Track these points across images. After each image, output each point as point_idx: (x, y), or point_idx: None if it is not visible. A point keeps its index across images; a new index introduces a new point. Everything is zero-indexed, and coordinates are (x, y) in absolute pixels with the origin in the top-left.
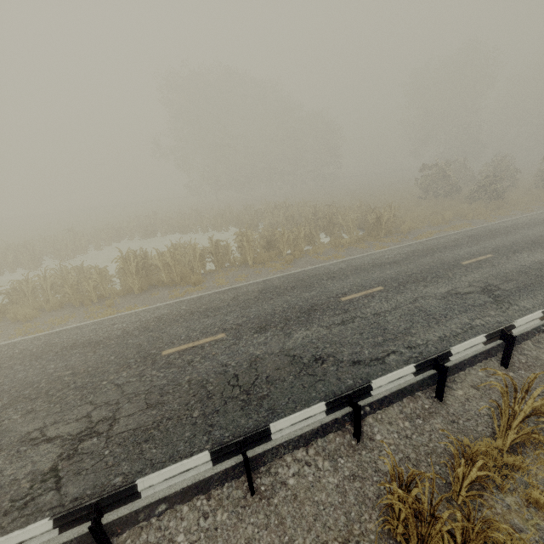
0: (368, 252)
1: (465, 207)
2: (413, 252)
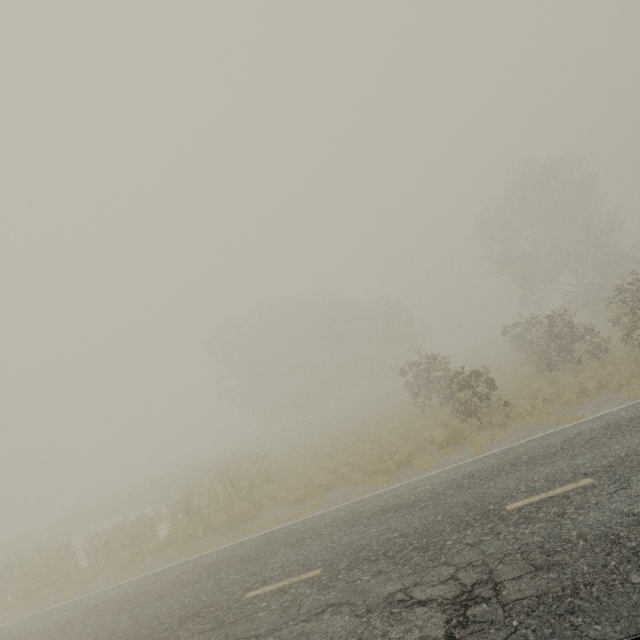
0: (110, 585)
1: (398, 446)
2: (89, 608)
